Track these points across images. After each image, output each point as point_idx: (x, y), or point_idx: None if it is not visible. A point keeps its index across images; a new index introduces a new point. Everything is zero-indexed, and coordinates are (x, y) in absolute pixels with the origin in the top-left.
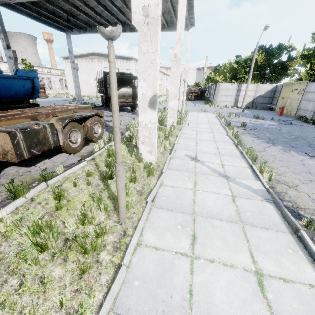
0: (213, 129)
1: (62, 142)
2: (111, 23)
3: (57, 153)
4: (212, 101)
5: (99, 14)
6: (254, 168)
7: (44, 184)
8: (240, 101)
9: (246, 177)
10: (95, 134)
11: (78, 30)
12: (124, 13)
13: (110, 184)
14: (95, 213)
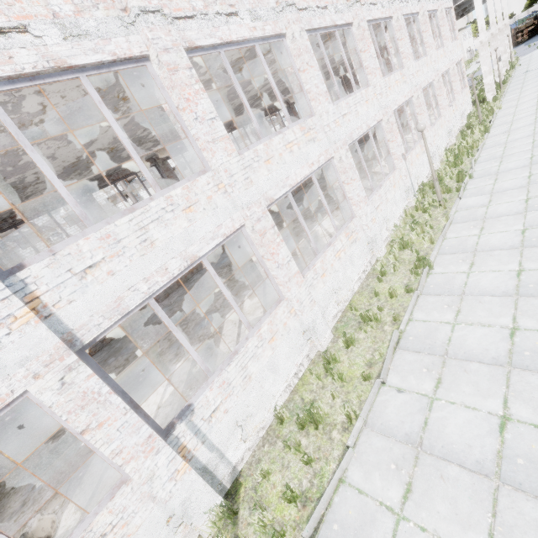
0: None
1: None
2: None
3: None
4: None
5: None
6: None
7: None
8: None
9: None
10: None
11: None
12: None
13: None
14: None
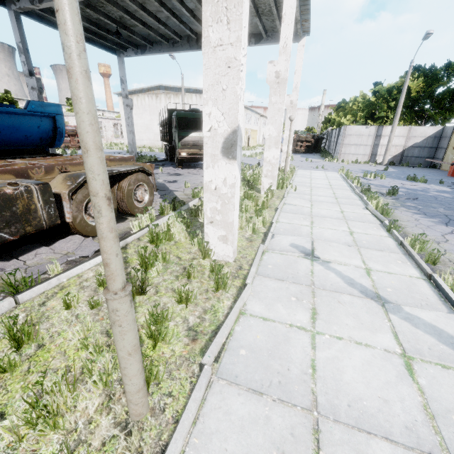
0: (339, 197)
1: (69, 217)
2: (181, 37)
3: (68, 234)
4: (333, 153)
5: (163, 22)
6: (438, 282)
7: (8, 301)
8: (380, 154)
9: (424, 303)
10: (139, 203)
11: (135, 50)
12: (200, 18)
13: (138, 307)
14: (80, 390)
